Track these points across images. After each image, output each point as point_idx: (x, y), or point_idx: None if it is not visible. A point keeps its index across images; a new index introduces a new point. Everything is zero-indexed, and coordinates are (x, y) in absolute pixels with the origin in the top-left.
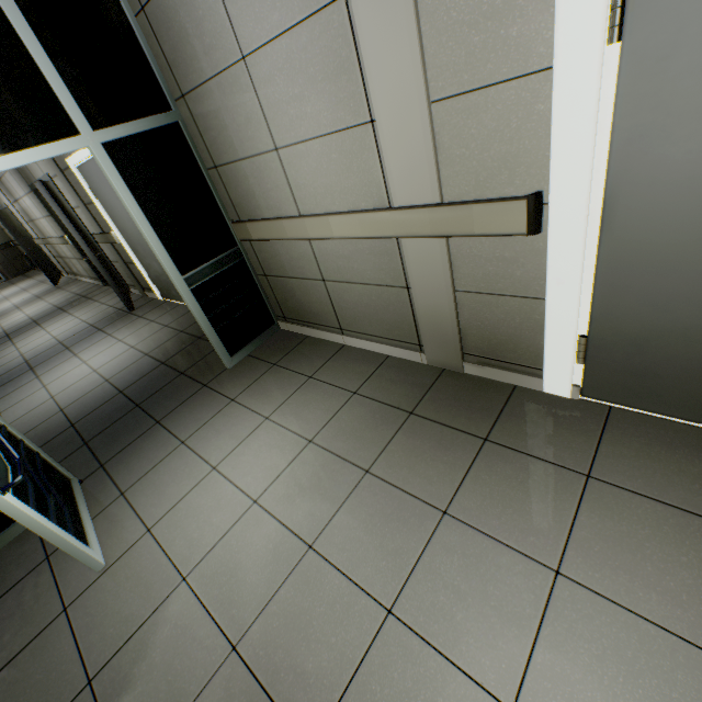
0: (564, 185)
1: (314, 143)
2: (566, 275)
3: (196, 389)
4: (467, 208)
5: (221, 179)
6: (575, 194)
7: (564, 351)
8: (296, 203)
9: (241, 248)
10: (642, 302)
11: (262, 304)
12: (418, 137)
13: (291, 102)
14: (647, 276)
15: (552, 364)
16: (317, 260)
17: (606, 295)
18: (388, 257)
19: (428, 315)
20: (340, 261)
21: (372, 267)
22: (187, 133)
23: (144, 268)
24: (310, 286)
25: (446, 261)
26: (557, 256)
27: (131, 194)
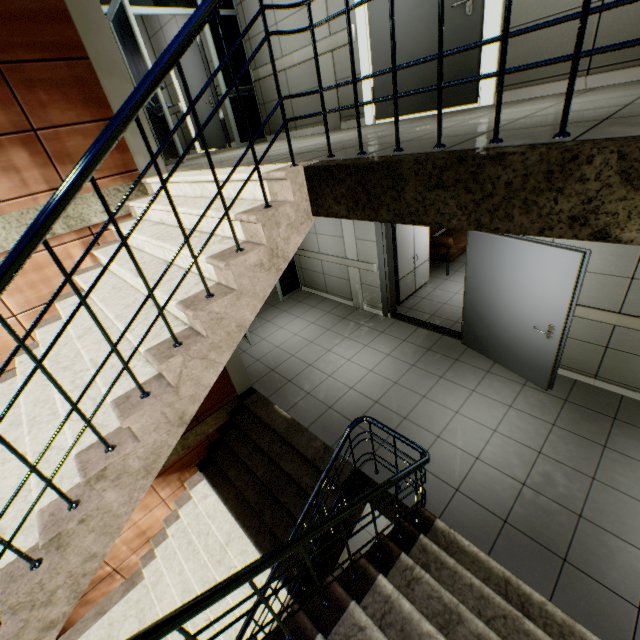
0: (359, 21)
1: (290, 18)
2: (364, 59)
3: (222, 152)
4: (336, 36)
5: (250, 46)
6: (362, 23)
7: (368, 98)
8: (282, 52)
9: (254, 88)
10: (383, 63)
11: (260, 123)
12: (322, 9)
13: (283, 1)
14: (382, 52)
15: (366, 107)
16: (288, 84)
17: (375, 64)
18: (314, 71)
19: (328, 99)
20: (297, 81)
21: (309, 79)
22: (239, 22)
23: (194, 128)
24: (284, 103)
25: (332, 65)
26: (361, 51)
27: (212, 41)
